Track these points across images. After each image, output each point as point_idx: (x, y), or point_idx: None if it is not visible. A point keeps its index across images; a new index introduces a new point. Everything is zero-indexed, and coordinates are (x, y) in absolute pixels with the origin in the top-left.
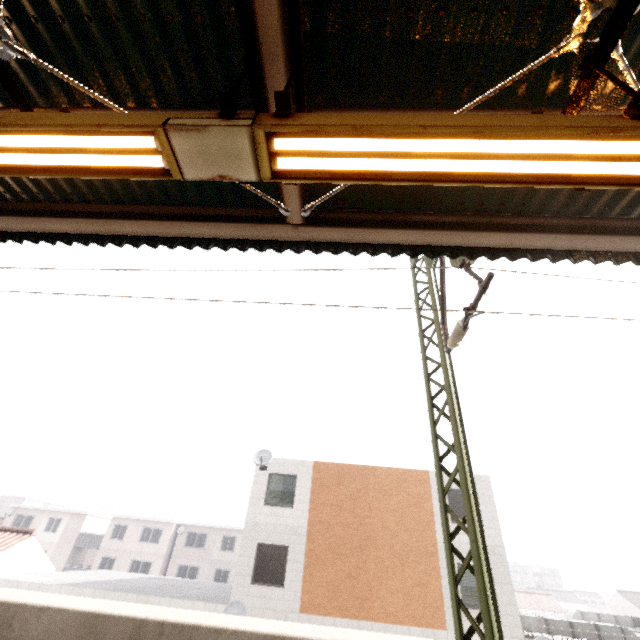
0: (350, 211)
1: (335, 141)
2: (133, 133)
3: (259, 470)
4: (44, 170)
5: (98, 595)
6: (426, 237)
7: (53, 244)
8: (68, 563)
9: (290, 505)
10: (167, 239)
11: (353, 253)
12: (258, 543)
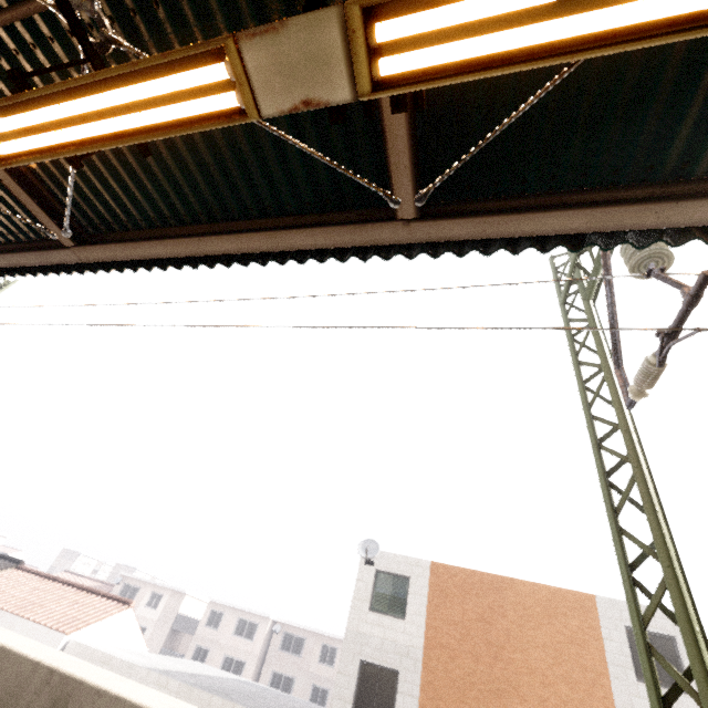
0: (480, 199)
1: (465, 3)
2: (204, 67)
3: (364, 564)
4: (117, 139)
5: (183, 690)
6: (596, 219)
7: (150, 270)
8: (164, 646)
9: (401, 615)
10: (259, 256)
11: (485, 252)
12: (361, 660)
